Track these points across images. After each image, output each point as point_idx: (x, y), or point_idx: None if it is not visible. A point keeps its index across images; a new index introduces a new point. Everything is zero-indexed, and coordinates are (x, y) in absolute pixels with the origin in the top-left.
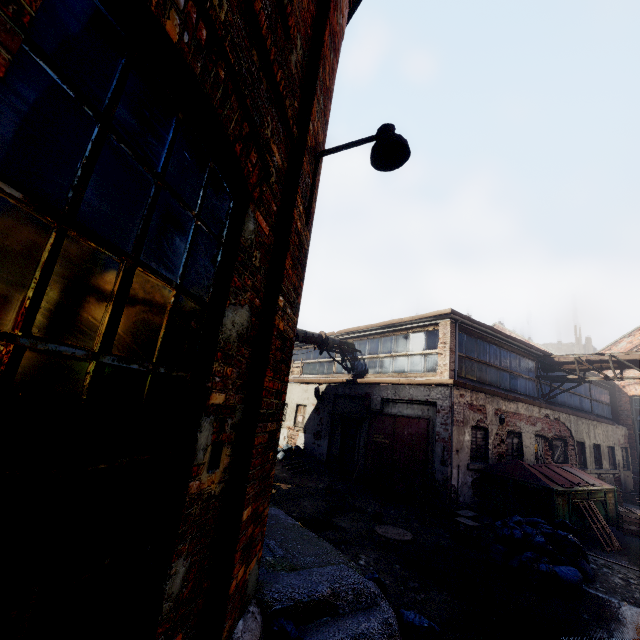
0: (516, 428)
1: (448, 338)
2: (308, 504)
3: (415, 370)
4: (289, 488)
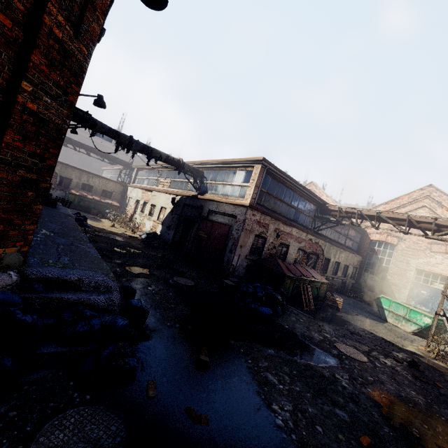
0: (287, 242)
1: (256, 177)
2: (141, 261)
3: (233, 195)
4: (136, 252)
